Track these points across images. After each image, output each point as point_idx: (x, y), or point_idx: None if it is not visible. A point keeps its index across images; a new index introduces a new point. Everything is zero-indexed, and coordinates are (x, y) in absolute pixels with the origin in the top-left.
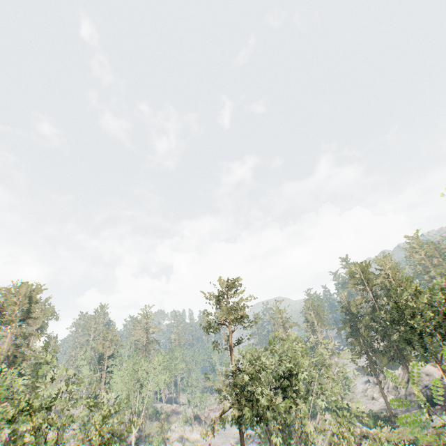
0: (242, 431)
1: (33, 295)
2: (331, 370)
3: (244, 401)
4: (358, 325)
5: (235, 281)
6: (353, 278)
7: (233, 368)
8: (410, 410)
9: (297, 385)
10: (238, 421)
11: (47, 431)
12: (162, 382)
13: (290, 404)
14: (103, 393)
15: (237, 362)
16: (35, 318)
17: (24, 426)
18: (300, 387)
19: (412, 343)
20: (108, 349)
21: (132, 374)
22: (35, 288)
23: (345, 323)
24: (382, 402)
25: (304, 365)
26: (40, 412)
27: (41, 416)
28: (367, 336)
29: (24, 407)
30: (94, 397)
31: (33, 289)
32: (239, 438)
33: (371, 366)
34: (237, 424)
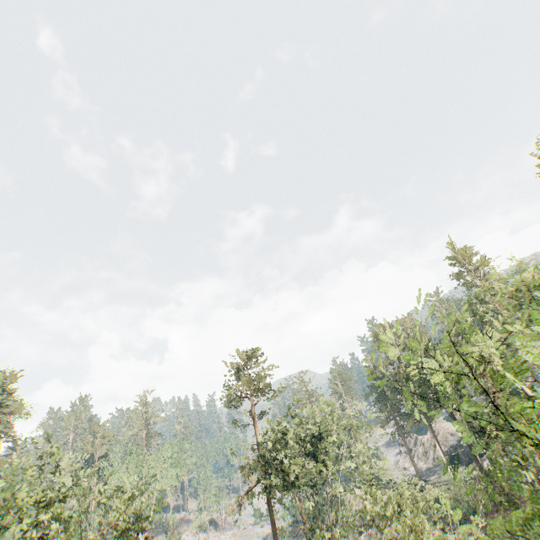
0: (272, 505)
1: (7, 384)
2: (357, 432)
3: (273, 471)
4: (384, 388)
5: (258, 349)
6: (377, 340)
7: (260, 439)
8: (437, 472)
9: (325, 448)
10: (268, 493)
11: (69, 519)
12: (172, 477)
13: (319, 465)
14: (124, 477)
15: (264, 434)
16: (10, 414)
17: (44, 517)
18: (329, 455)
19: (428, 397)
20: (99, 448)
21: (135, 472)
22: (9, 375)
23: (372, 389)
24: (413, 471)
25: (331, 427)
26: (50, 509)
27: (59, 507)
28: (393, 399)
29: (42, 497)
30: (81, 512)
31: (7, 377)
32: (264, 536)
33: (399, 431)
34: (267, 495)
